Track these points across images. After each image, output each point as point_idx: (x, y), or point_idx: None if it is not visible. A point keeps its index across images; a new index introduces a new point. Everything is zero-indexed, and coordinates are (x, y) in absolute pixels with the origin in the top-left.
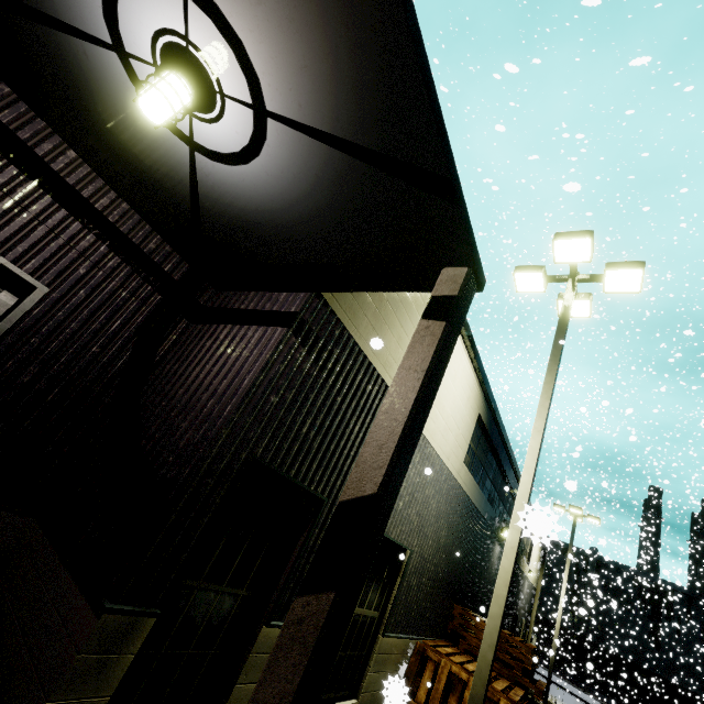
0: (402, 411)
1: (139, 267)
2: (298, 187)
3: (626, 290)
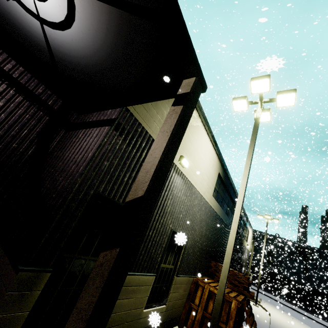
0: (158, 153)
1: (33, 102)
2: (100, 39)
3: (287, 105)
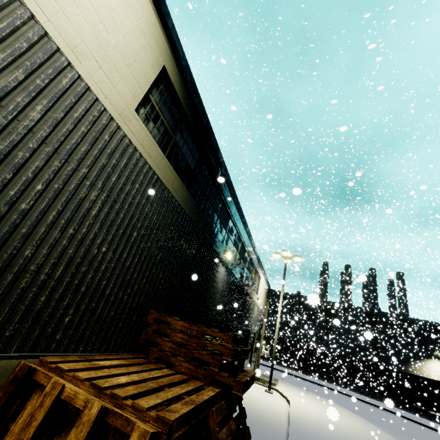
0: None
1: None
2: None
3: None
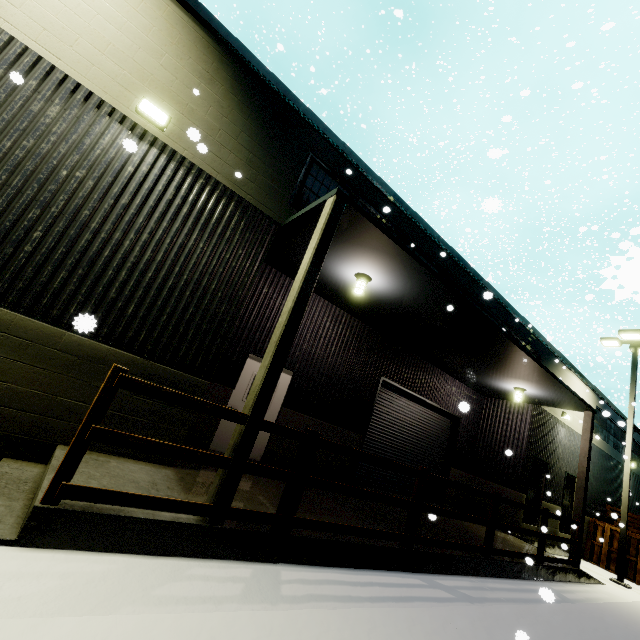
0: (586, 449)
1: (470, 401)
2: (542, 398)
3: None
